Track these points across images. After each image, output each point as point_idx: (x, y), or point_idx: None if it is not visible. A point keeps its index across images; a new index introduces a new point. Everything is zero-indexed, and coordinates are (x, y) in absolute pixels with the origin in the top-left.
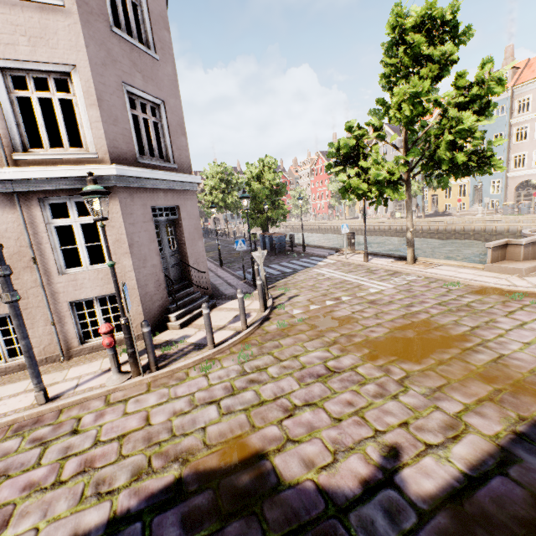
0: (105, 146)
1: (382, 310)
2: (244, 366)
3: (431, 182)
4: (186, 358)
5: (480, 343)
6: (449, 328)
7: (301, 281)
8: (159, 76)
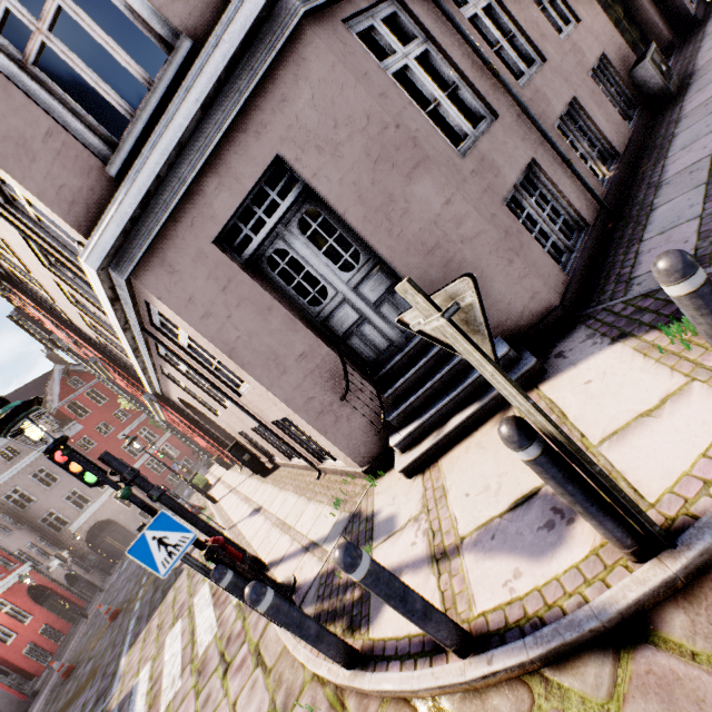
0: (64, 221)
1: None
2: None
3: None
4: None
5: None
6: None
7: None
8: None
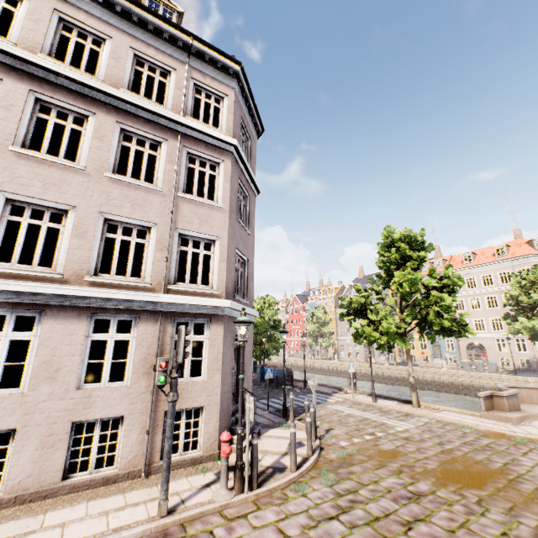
0: (224, 286)
1: (420, 446)
2: (334, 488)
3: (423, 337)
4: (274, 478)
5: (518, 476)
6: (486, 463)
7: (325, 416)
8: (248, 244)
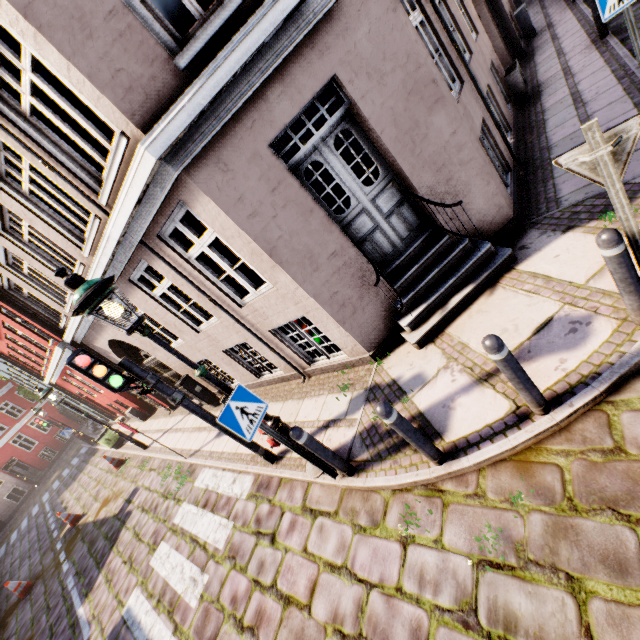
0: (114, 108)
1: None
2: (479, 582)
3: None
4: (392, 462)
5: None
6: None
7: None
8: None
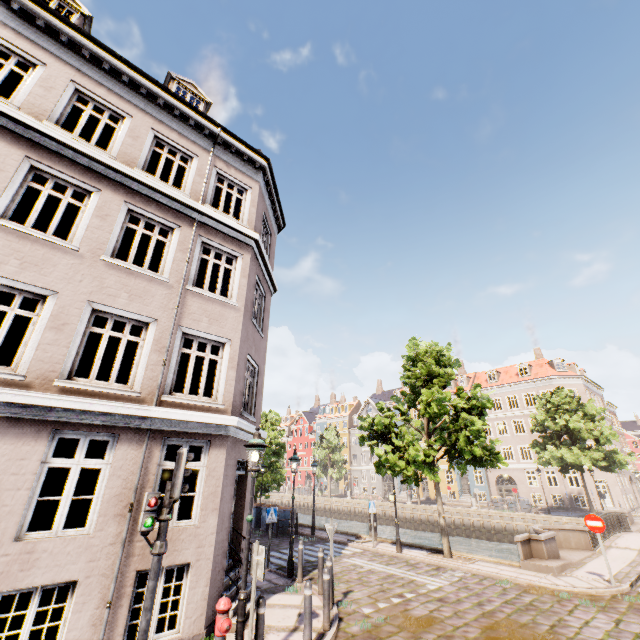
0: (232, 399)
1: (457, 608)
2: None
3: (453, 467)
4: None
5: None
6: (532, 627)
7: (342, 573)
8: (261, 348)
